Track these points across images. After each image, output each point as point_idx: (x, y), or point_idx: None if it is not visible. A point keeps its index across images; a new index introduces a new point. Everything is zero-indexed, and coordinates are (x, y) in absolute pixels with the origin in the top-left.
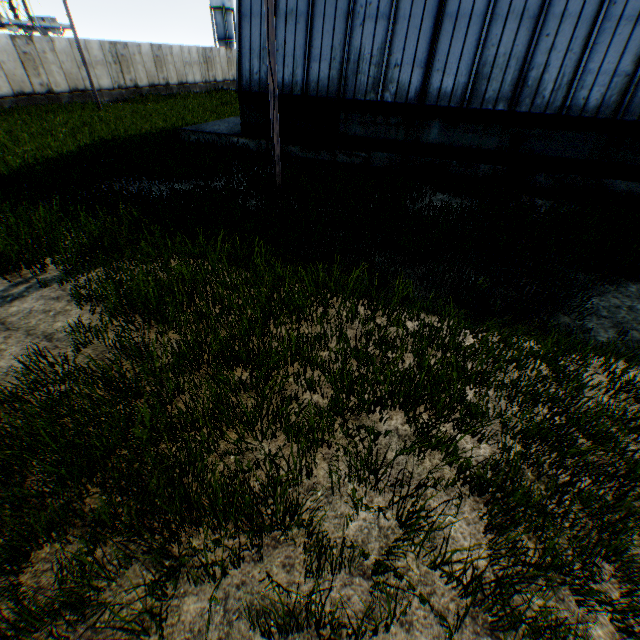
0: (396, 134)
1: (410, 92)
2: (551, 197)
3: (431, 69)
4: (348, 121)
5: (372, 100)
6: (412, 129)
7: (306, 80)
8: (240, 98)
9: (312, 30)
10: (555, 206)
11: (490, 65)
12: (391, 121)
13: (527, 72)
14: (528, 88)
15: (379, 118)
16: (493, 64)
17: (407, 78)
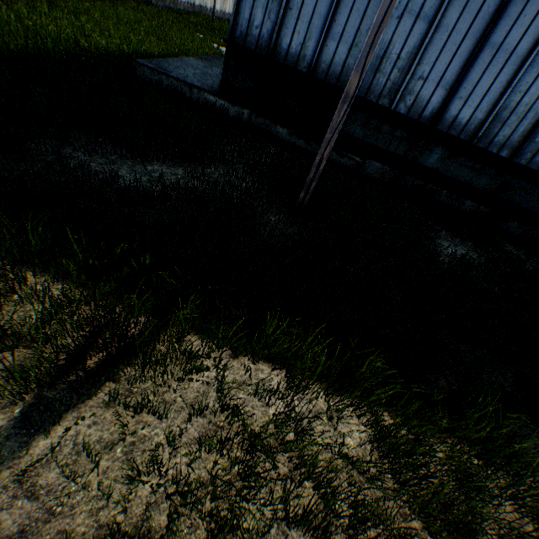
0: (396, 147)
1: (426, 110)
2: (516, 245)
3: (454, 94)
4: (350, 119)
5: (384, 105)
6: (414, 147)
7: (317, 57)
8: (228, 50)
9: (340, 0)
10: (538, 266)
11: (510, 110)
12: (396, 133)
13: (538, 128)
14: (533, 143)
15: (385, 126)
16: (513, 110)
17: (427, 95)
